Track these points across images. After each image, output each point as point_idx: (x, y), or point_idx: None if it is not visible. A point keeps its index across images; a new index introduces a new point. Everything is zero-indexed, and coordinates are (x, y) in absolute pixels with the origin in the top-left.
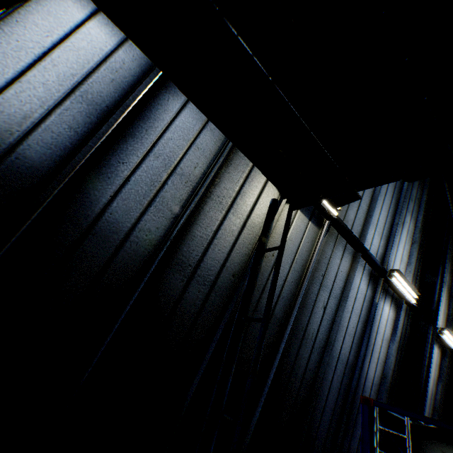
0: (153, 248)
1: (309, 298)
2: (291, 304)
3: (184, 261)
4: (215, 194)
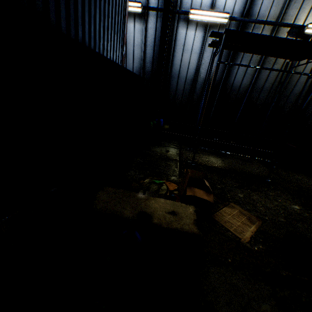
0: (247, 88)
1: None
2: None
3: (257, 88)
4: (266, 62)
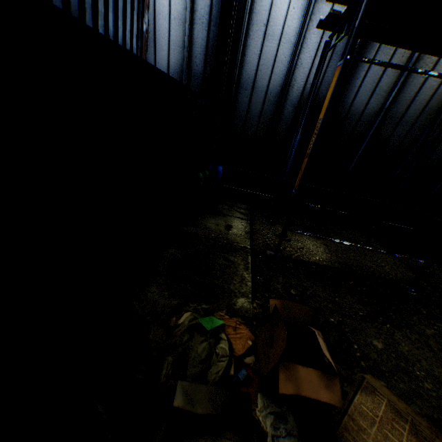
0: (375, 115)
1: None
2: None
3: (392, 117)
4: (417, 67)
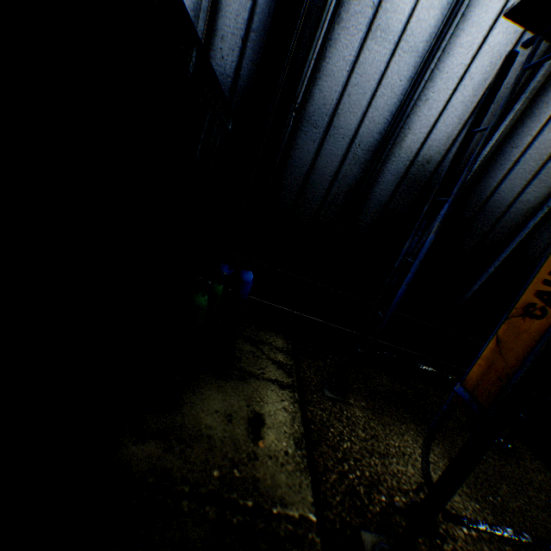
0: (527, 214)
1: None
2: None
3: None
4: None
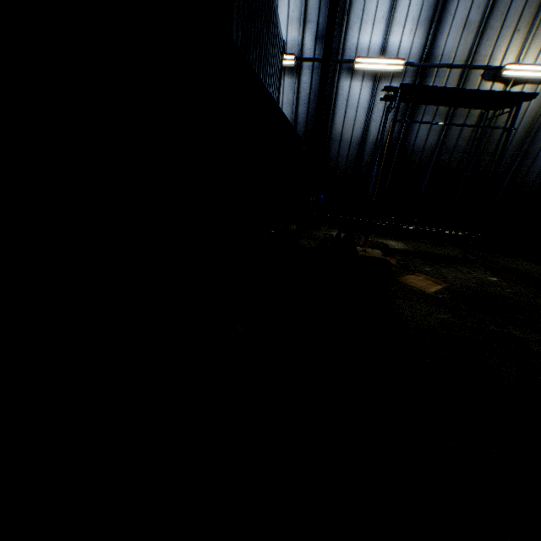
0: (433, 148)
1: (540, 134)
2: (522, 143)
3: (447, 148)
4: (457, 113)
